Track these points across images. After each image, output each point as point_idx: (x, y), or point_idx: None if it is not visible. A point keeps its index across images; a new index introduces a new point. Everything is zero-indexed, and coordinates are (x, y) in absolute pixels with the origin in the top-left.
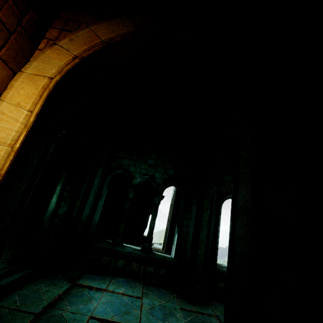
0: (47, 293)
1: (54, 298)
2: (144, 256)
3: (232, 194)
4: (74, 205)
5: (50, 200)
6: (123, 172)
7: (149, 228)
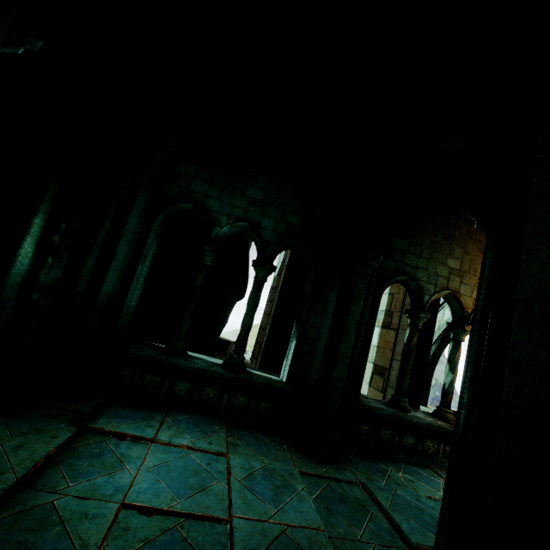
0: (16, 453)
1: (33, 463)
2: (229, 376)
3: (492, 262)
4: (82, 268)
5: (16, 249)
6: (193, 209)
7: (241, 327)
